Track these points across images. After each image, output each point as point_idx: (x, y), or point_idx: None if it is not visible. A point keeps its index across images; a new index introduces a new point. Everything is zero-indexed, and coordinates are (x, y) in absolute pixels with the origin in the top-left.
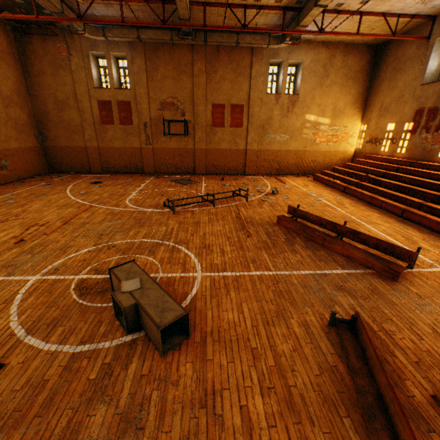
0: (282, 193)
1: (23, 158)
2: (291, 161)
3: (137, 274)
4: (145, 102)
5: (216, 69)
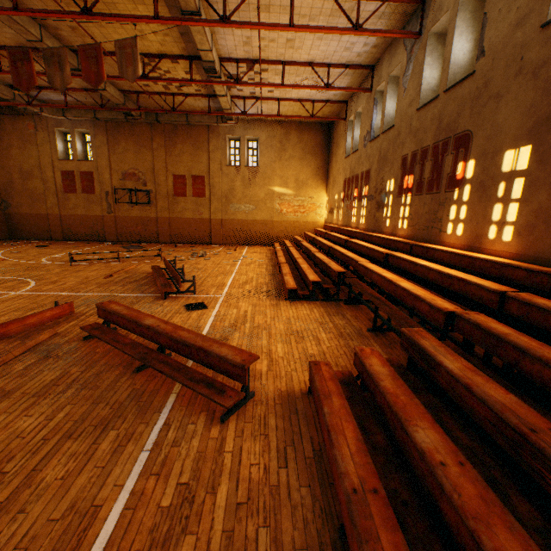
0: (213, 256)
1: None
2: (260, 231)
3: None
4: (107, 173)
5: (175, 144)
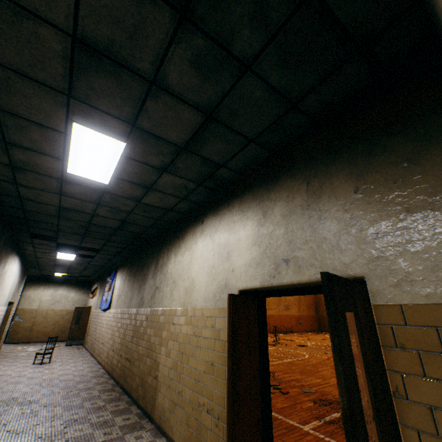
0: None
1: (307, 320)
2: None
3: None
4: None
5: None
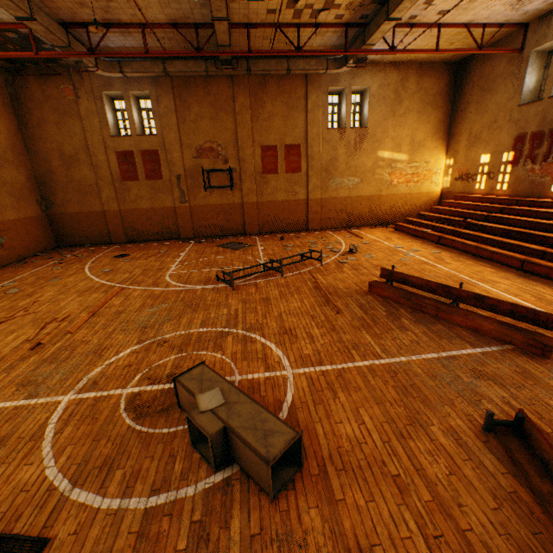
0: (363, 251)
1: (23, 232)
2: (365, 210)
3: (213, 382)
4: (177, 150)
5: (263, 104)
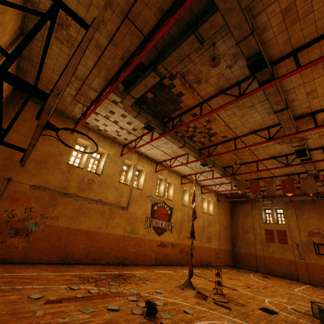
0: None
1: (224, 254)
2: None
3: None
4: (295, 231)
5: None
